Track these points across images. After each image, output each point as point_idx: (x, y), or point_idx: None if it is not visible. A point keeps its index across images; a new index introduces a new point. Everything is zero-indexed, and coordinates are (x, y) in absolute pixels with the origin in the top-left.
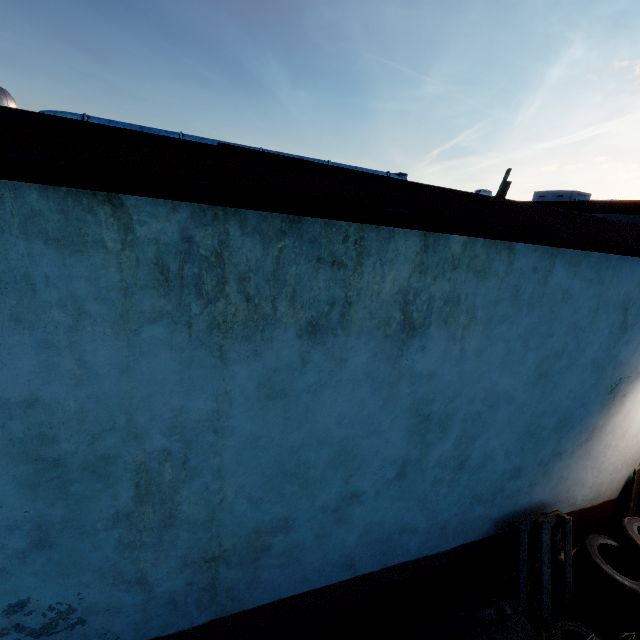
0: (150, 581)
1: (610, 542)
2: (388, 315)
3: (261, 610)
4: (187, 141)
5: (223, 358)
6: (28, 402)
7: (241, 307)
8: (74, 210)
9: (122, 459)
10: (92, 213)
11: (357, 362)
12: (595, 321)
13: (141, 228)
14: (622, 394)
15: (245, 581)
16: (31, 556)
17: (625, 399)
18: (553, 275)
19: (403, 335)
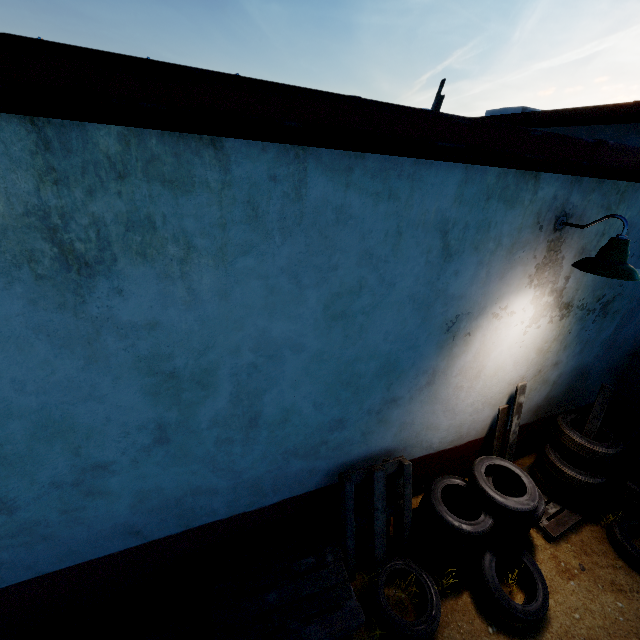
0: None
1: (458, 482)
2: (27, 247)
3: (23, 586)
4: None
5: None
6: None
7: None
8: None
9: None
10: None
11: (5, 314)
12: (400, 248)
13: None
14: (465, 333)
15: None
16: None
17: (470, 338)
18: (310, 187)
19: (72, 275)
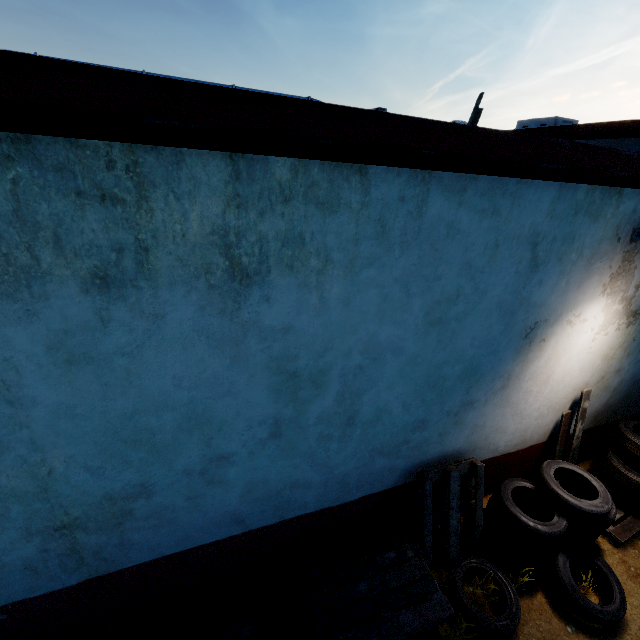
0: None
1: (526, 485)
2: (206, 261)
3: (144, 567)
4: None
5: None
6: None
7: None
8: None
9: None
10: None
11: (180, 318)
12: (495, 259)
13: None
14: (540, 339)
15: (114, 544)
16: None
17: (545, 344)
18: (429, 206)
19: (235, 284)
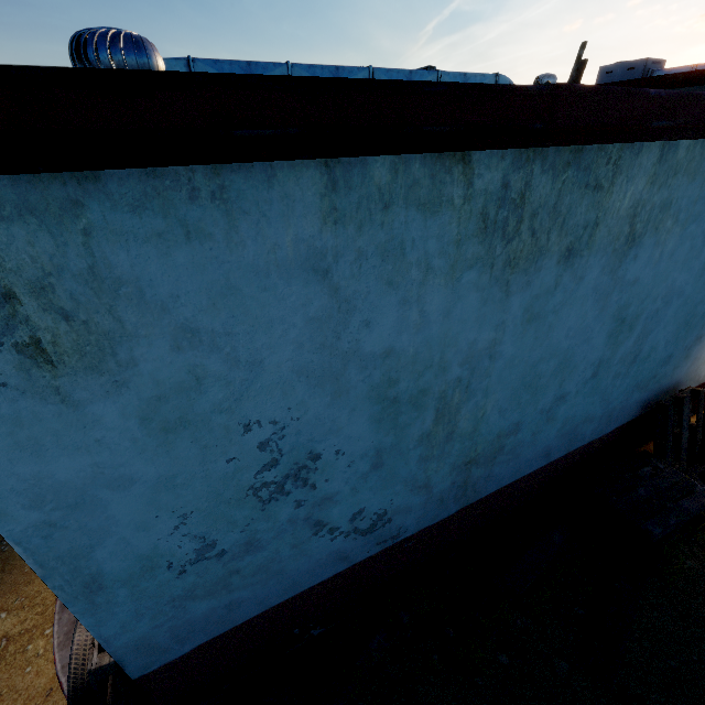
0: (431, 485)
1: None
2: (620, 230)
3: (489, 498)
4: (537, 87)
5: (507, 292)
6: (386, 353)
7: (527, 243)
8: (439, 173)
9: (432, 390)
10: (449, 174)
11: (590, 279)
12: None
13: (478, 181)
14: None
15: (484, 477)
16: (370, 476)
17: None
18: None
19: (625, 247)
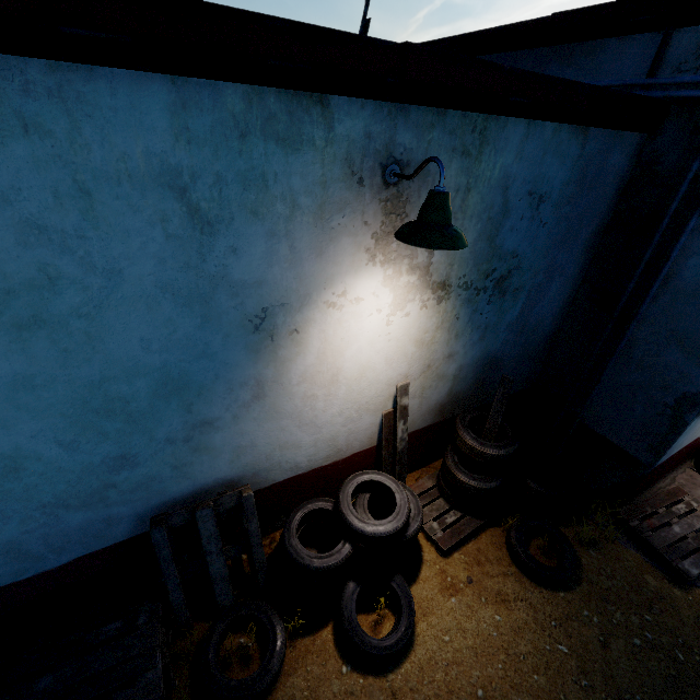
0: None
1: (326, 506)
2: None
3: None
4: None
5: None
6: None
7: None
8: None
9: None
10: None
11: None
12: (101, 216)
13: None
14: (289, 330)
15: None
16: None
17: (302, 336)
18: None
19: None
